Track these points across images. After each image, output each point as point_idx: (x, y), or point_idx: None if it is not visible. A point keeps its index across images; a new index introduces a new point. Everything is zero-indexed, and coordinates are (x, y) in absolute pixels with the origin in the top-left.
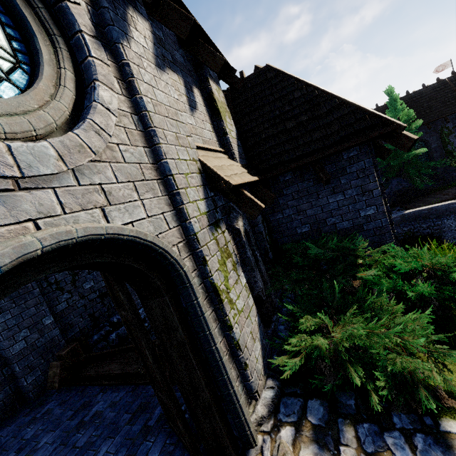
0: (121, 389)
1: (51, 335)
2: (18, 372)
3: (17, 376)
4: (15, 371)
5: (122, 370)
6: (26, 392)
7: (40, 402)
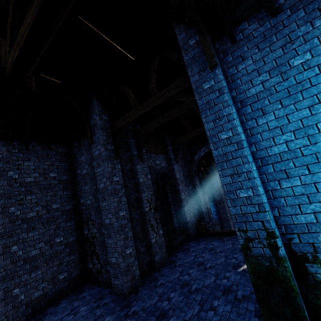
0: (231, 236)
1: (193, 219)
2: (188, 227)
3: (187, 229)
4: (187, 227)
5: (230, 231)
6: (189, 235)
7: (195, 239)
